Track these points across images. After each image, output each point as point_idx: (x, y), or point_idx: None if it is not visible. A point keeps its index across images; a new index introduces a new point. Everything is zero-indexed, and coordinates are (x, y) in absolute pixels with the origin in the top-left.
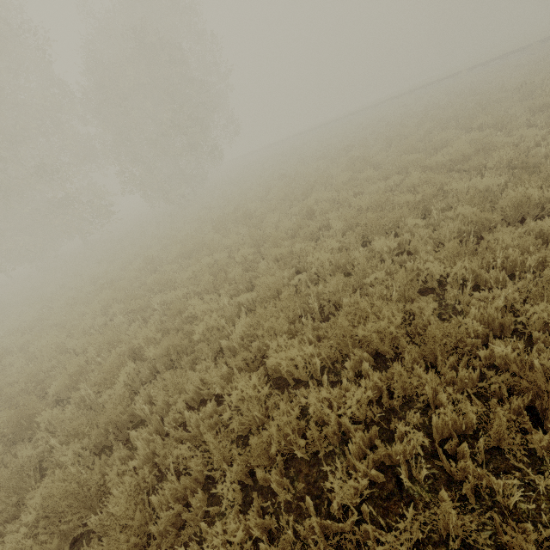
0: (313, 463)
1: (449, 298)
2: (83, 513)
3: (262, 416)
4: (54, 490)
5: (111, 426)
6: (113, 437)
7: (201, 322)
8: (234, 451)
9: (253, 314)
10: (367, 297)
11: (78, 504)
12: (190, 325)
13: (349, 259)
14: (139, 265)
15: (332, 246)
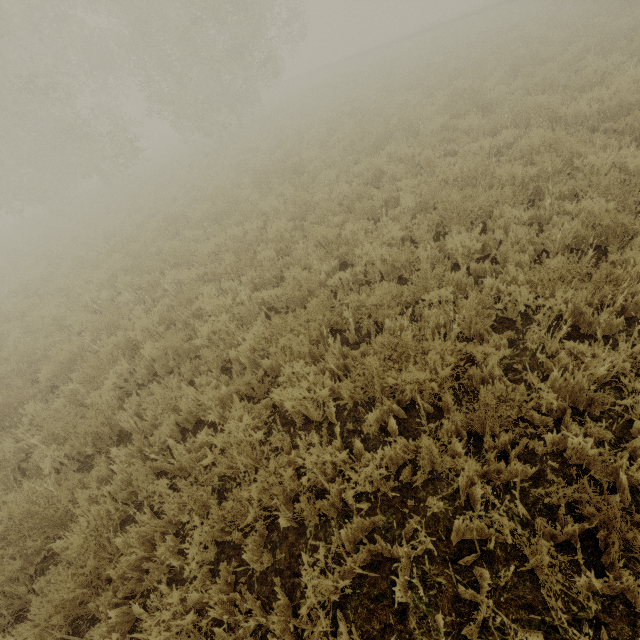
0: (302, 532)
1: (531, 340)
2: (51, 533)
3: (253, 463)
4: (14, 510)
5: (91, 438)
6: (93, 450)
7: (206, 324)
8: (212, 502)
9: (278, 315)
10: (419, 322)
11: (46, 524)
12: (198, 321)
13: (410, 259)
14: (159, 224)
15: (393, 234)
